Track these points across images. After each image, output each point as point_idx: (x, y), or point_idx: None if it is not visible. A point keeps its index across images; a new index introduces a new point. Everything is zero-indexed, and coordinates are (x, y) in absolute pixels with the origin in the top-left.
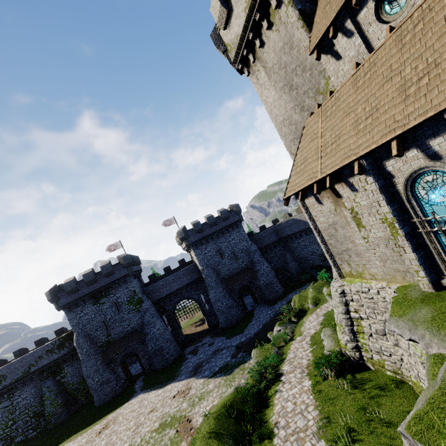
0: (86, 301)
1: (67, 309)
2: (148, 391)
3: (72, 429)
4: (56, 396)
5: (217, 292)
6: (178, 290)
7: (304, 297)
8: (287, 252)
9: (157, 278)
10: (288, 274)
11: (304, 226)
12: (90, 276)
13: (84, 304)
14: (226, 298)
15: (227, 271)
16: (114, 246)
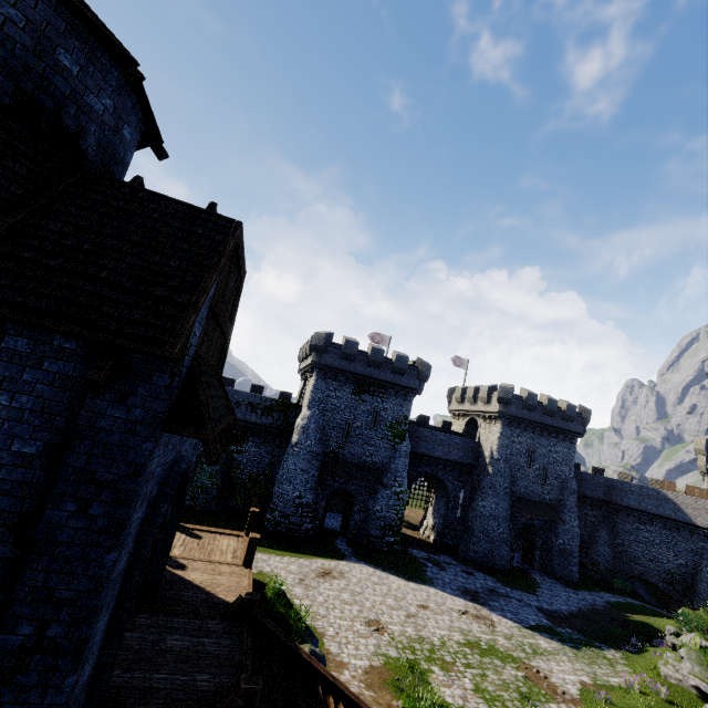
0: (348, 381)
1: (322, 372)
2: (378, 568)
3: None
4: (220, 469)
5: (501, 506)
6: (437, 458)
7: None
8: (606, 527)
9: (409, 421)
10: (585, 559)
11: (672, 514)
12: (380, 356)
13: (345, 383)
14: (506, 524)
15: (524, 488)
16: (380, 338)
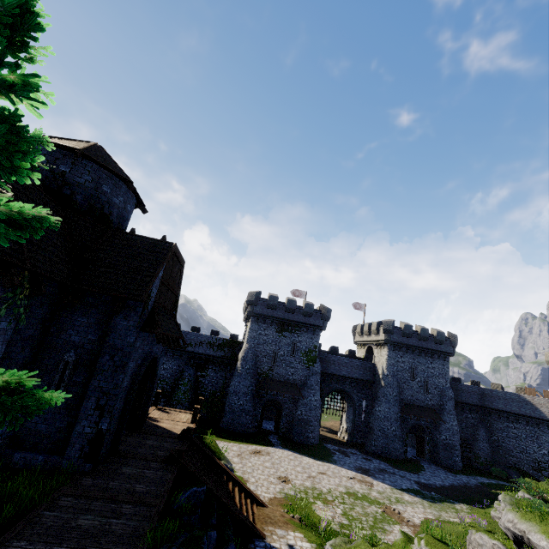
0: (273, 323)
1: (255, 318)
2: (296, 452)
3: (205, 430)
4: (190, 388)
5: (392, 410)
6: (344, 377)
7: (545, 489)
8: (483, 427)
9: (323, 350)
10: (470, 453)
11: (532, 413)
12: (293, 304)
13: (271, 325)
14: (397, 424)
15: (410, 396)
16: (299, 293)
